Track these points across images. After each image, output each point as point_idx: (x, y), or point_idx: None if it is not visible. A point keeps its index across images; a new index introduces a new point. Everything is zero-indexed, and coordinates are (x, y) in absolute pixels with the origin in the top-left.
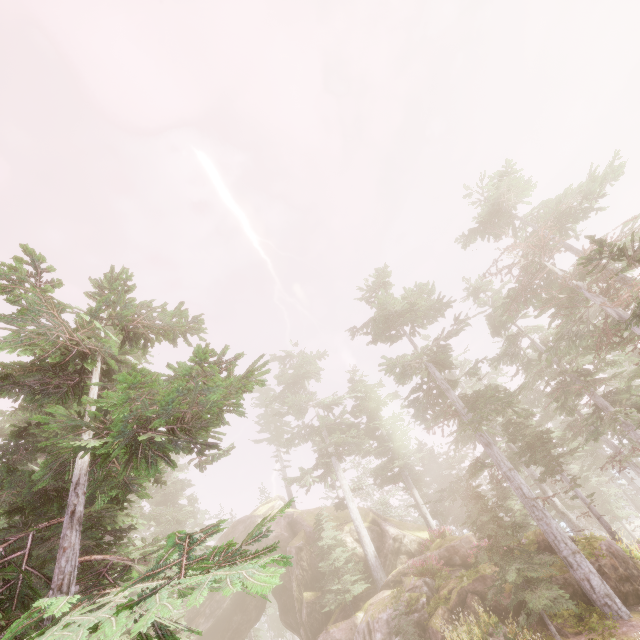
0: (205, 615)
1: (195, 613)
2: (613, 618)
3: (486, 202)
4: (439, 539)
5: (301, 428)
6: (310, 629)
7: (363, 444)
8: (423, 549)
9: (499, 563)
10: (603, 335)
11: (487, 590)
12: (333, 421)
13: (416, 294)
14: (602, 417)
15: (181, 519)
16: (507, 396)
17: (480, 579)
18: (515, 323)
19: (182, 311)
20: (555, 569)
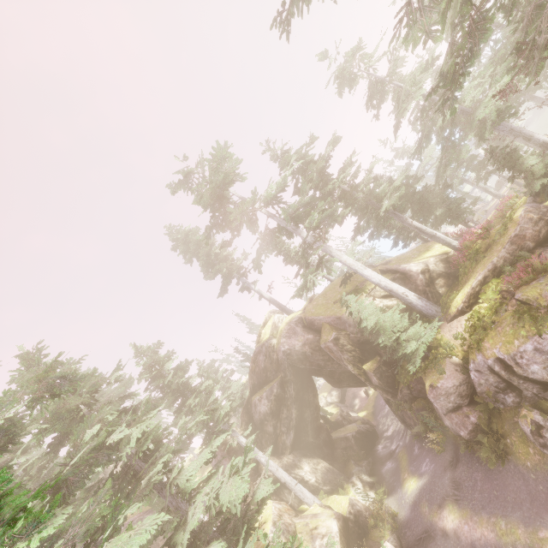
0: (284, 433)
1: (274, 437)
2: None
3: None
4: (479, 242)
5: (261, 240)
6: (388, 386)
7: (335, 212)
8: (465, 261)
9: None
10: None
11: None
12: (296, 207)
13: None
14: None
15: (217, 407)
16: None
17: None
18: None
19: None
20: None
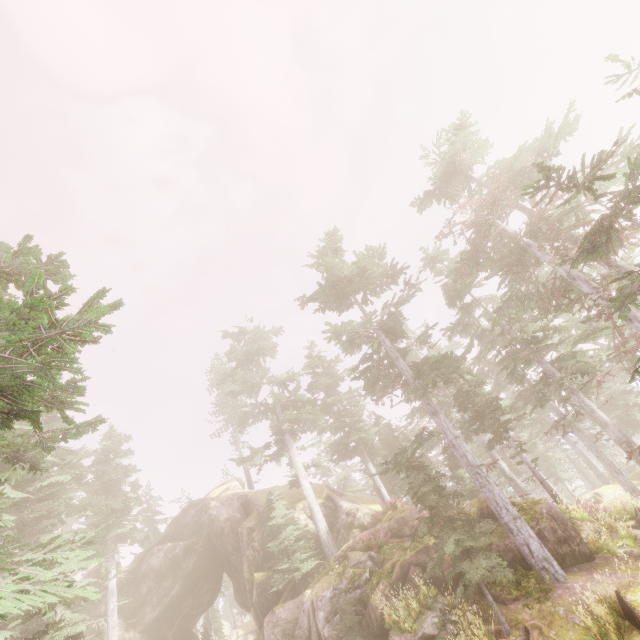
0: (152, 604)
1: (141, 602)
2: (550, 581)
3: (441, 160)
4: (391, 511)
5: (255, 406)
6: (260, 609)
7: (319, 420)
8: (375, 522)
9: (438, 535)
10: (552, 297)
11: (430, 561)
12: (287, 398)
13: (367, 259)
14: (549, 383)
15: (116, 508)
16: (453, 360)
17: (424, 550)
18: (470, 292)
19: (31, 248)
20: (496, 536)
